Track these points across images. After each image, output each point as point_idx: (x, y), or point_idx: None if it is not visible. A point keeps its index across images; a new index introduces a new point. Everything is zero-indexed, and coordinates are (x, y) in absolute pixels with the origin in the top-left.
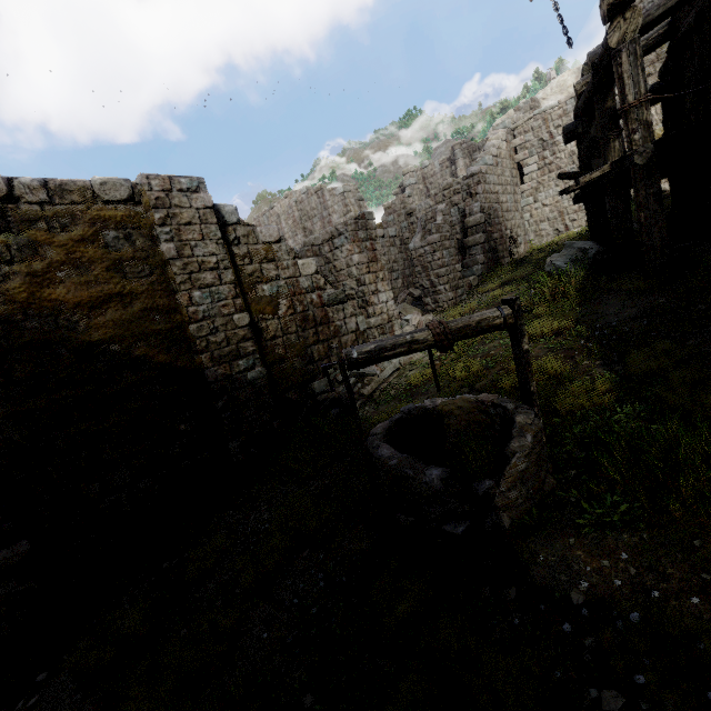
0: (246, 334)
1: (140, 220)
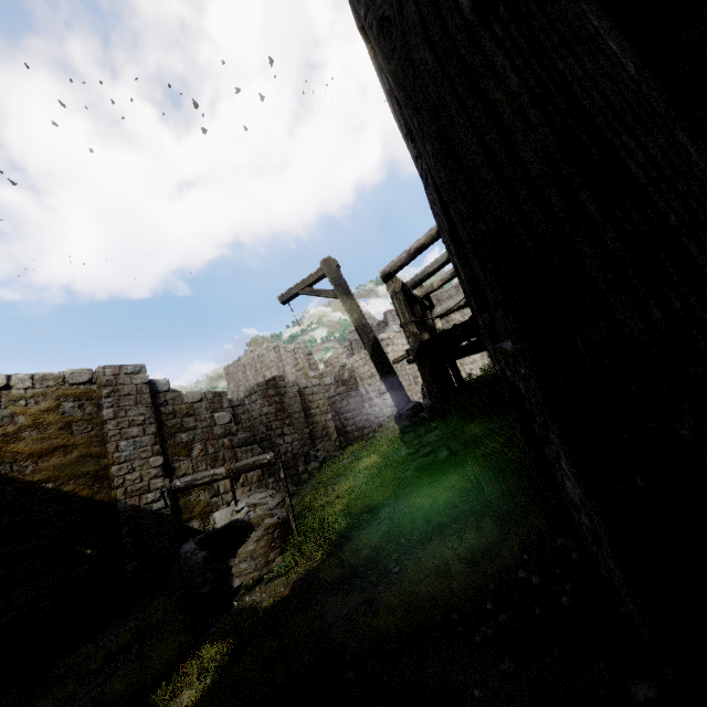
0: (158, 473)
1: (93, 394)
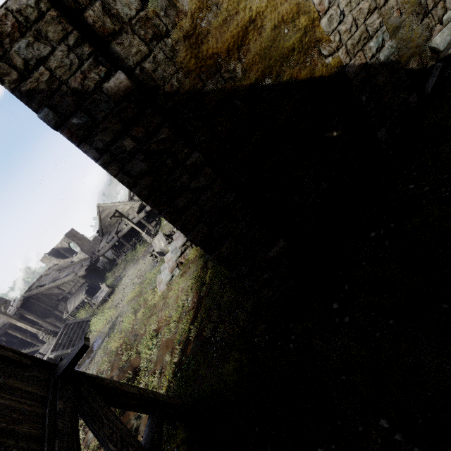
0: (369, 6)
1: None
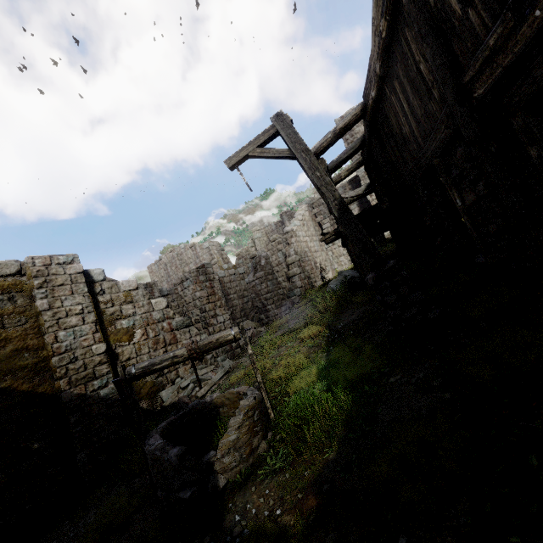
0: (102, 359)
1: (23, 286)
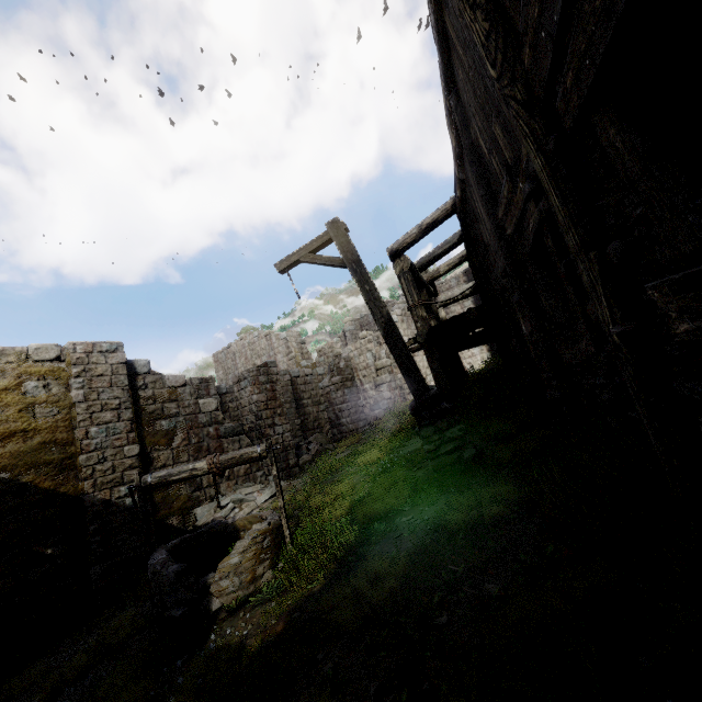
0: (133, 463)
1: (61, 373)
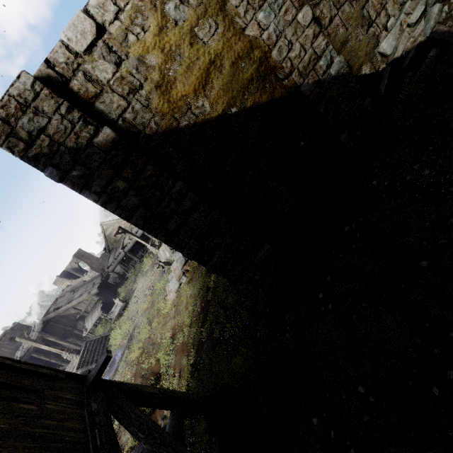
0: (314, 31)
1: None
